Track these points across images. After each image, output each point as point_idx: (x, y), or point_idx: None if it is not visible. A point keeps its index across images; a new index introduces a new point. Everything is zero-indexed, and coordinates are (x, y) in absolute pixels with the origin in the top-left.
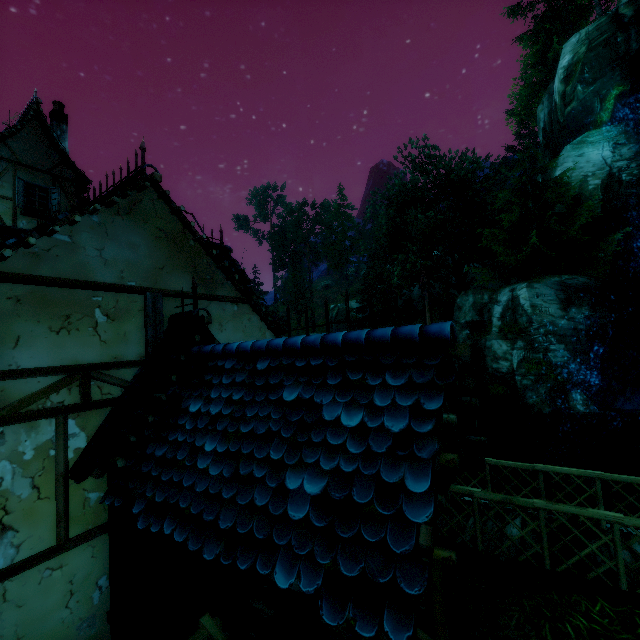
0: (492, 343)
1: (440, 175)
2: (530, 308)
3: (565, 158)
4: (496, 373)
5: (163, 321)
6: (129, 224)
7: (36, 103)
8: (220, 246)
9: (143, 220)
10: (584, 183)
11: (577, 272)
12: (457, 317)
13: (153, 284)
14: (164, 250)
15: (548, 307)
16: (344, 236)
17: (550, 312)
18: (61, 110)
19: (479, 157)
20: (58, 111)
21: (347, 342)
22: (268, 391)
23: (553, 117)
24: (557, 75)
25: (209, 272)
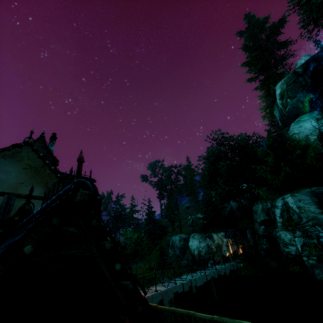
0: (280, 233)
1: (230, 145)
2: (297, 209)
3: (292, 129)
4: (288, 255)
5: (11, 211)
6: (8, 162)
7: (43, 133)
8: (88, 178)
9: (18, 160)
10: (307, 139)
11: (322, 185)
12: (255, 218)
13: (13, 191)
14: (27, 174)
15: (309, 207)
16: (191, 179)
17: (311, 210)
18: (55, 136)
19: (249, 135)
20: (53, 136)
21: (45, 205)
22: (2, 245)
23: (281, 114)
24: (276, 97)
25: (56, 186)
